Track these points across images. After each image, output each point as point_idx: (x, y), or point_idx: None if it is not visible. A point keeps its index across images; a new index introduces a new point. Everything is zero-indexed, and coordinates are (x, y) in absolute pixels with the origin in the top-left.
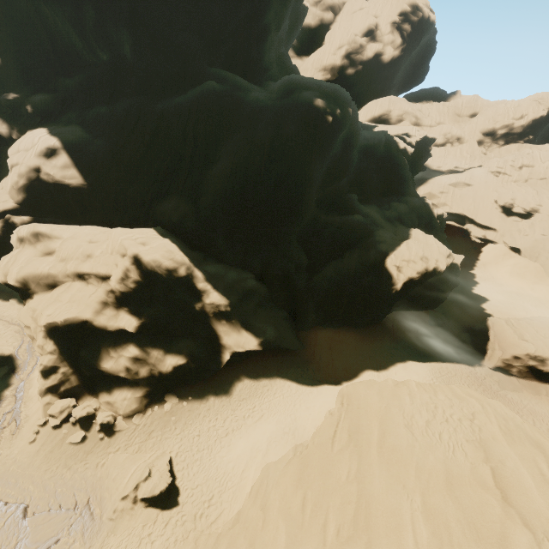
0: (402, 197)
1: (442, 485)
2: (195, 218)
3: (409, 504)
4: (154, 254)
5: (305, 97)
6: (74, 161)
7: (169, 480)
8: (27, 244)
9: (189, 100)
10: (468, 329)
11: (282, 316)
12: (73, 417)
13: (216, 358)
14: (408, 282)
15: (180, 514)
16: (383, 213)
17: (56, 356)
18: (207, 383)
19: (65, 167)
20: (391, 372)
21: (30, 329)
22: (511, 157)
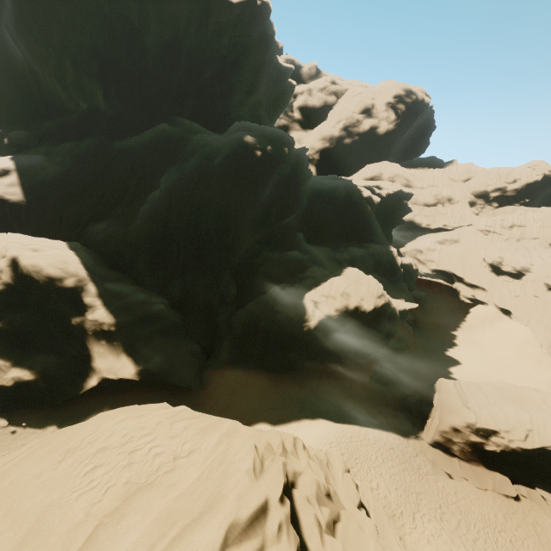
0: (364, 243)
1: (13, 543)
2: (121, 239)
3: None
4: (39, 260)
5: (238, 134)
6: (21, 181)
7: None
8: None
9: (142, 138)
10: (421, 393)
11: (190, 349)
12: None
13: (78, 382)
14: (326, 321)
15: None
16: (335, 254)
17: None
18: (57, 411)
19: (11, 185)
20: (289, 429)
21: None
22: (500, 216)
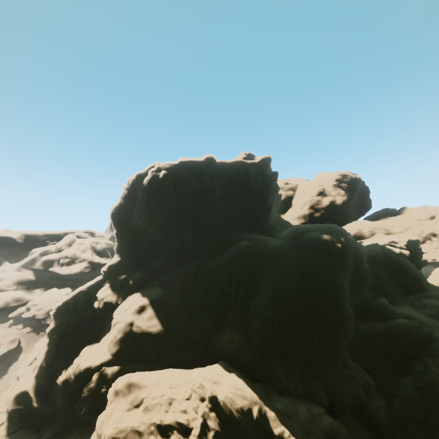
0: (427, 292)
1: None
2: (249, 346)
3: None
4: (229, 394)
5: (314, 236)
6: (156, 313)
7: None
8: (121, 396)
9: (230, 255)
10: None
11: None
12: None
13: None
14: None
15: None
16: (422, 311)
17: None
18: None
19: (150, 318)
20: None
21: None
22: None
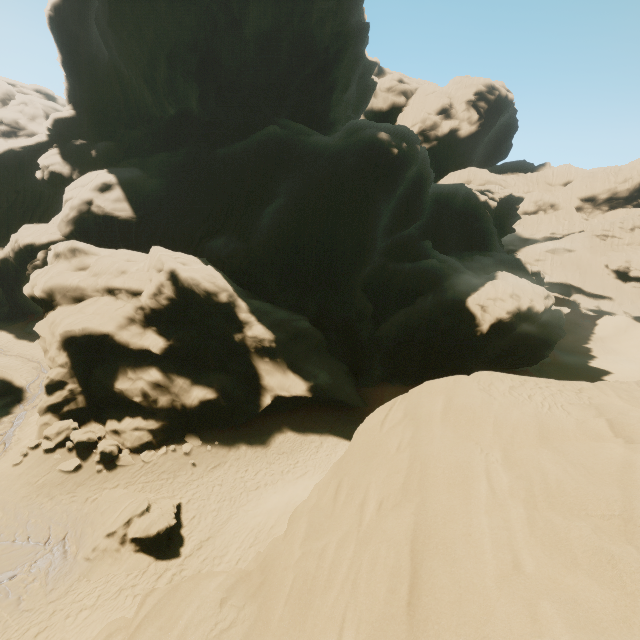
0: (487, 252)
1: (533, 440)
2: (245, 255)
3: (483, 457)
4: (194, 273)
5: (369, 131)
6: (127, 196)
7: (172, 521)
8: (63, 258)
9: (249, 144)
10: None
11: (340, 367)
12: (71, 442)
13: (254, 401)
14: (497, 325)
15: (180, 567)
16: (464, 264)
17: (66, 370)
18: (239, 430)
19: (117, 201)
20: None
21: (45, 340)
22: (619, 218)
